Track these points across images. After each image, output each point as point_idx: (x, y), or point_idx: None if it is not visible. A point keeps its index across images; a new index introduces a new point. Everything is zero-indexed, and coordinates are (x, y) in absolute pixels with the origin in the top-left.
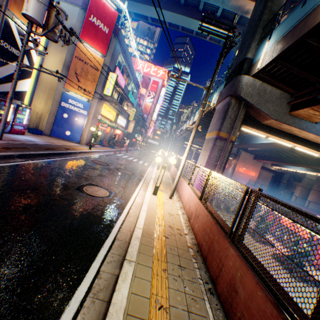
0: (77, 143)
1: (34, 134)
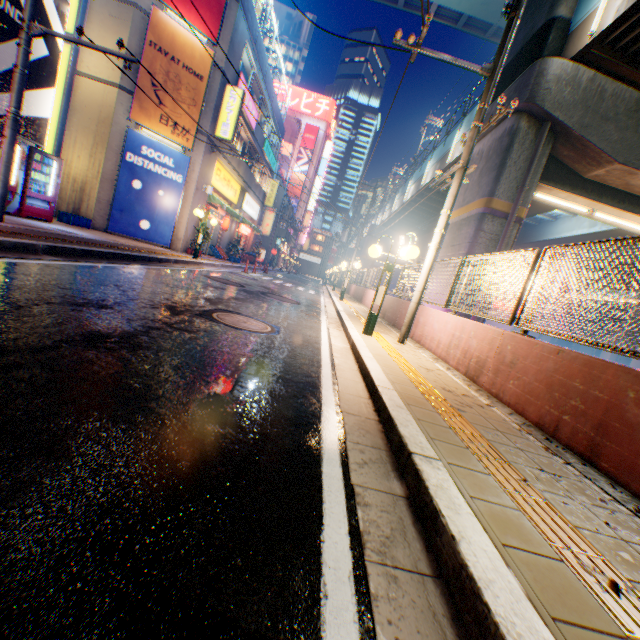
0: (166, 249)
1: (72, 226)
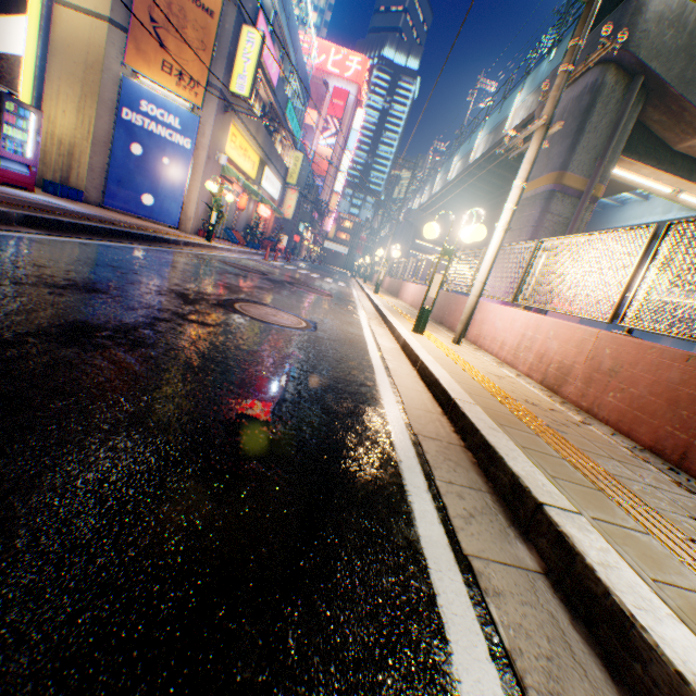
0: (174, 230)
1: (60, 198)
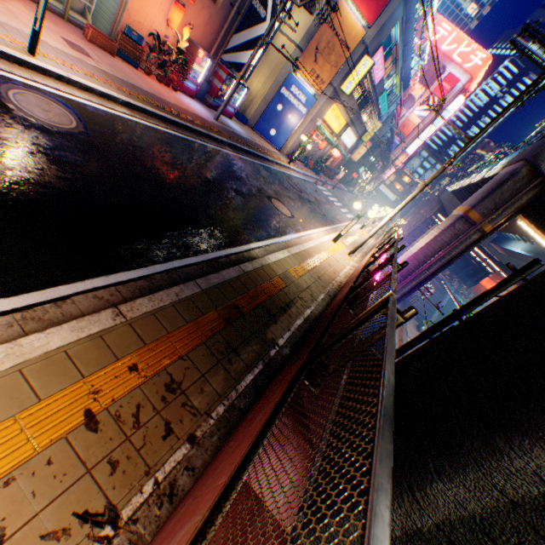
0: (277, 150)
1: (238, 122)
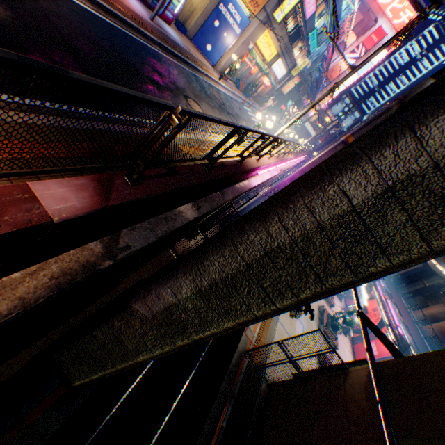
0: (211, 66)
1: (178, 30)
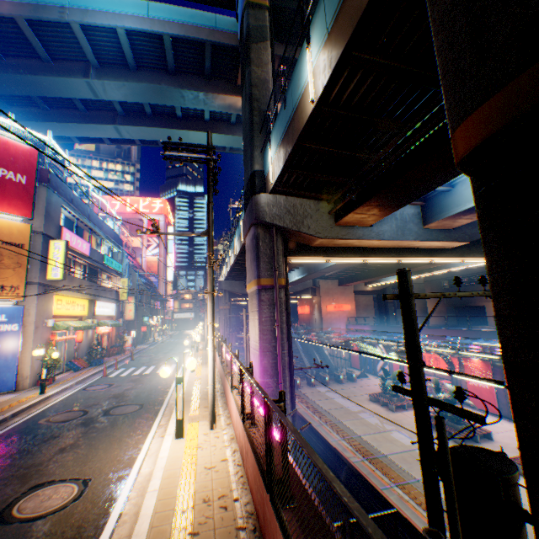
0: (12, 392)
1: None
